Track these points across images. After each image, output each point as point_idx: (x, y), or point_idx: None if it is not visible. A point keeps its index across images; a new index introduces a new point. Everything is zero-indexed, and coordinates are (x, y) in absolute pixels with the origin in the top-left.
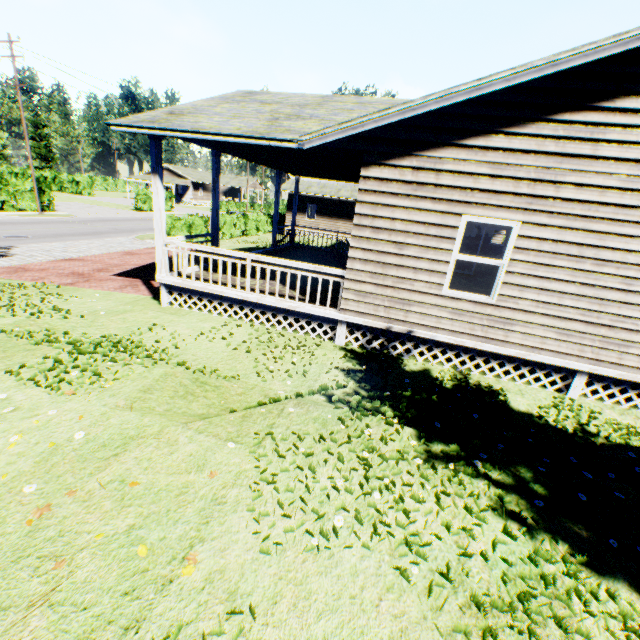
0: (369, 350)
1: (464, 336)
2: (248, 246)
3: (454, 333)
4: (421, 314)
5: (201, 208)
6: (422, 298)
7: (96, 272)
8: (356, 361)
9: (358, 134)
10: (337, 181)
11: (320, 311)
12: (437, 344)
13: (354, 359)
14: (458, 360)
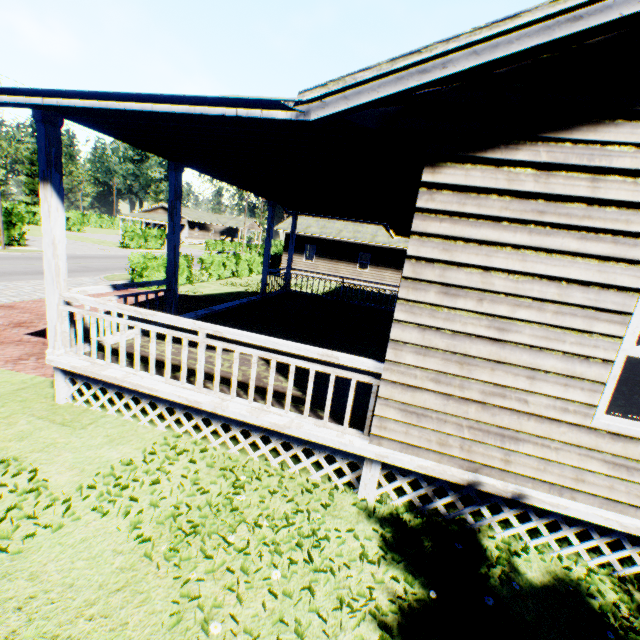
0: (424, 513)
1: (638, 513)
2: (236, 290)
3: (614, 504)
4: (541, 459)
5: (195, 247)
6: (545, 428)
7: (9, 327)
8: (408, 560)
9: (429, 87)
10: (343, 217)
11: (331, 438)
12: (570, 517)
13: (403, 552)
14: (617, 555)
